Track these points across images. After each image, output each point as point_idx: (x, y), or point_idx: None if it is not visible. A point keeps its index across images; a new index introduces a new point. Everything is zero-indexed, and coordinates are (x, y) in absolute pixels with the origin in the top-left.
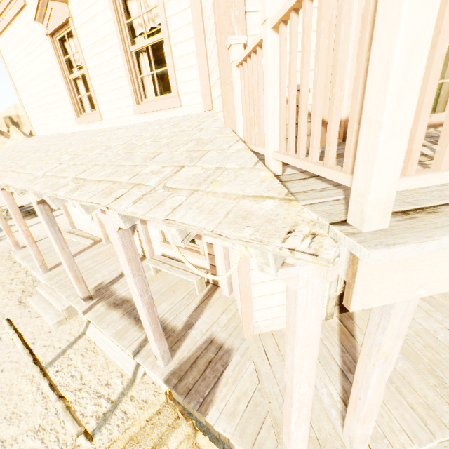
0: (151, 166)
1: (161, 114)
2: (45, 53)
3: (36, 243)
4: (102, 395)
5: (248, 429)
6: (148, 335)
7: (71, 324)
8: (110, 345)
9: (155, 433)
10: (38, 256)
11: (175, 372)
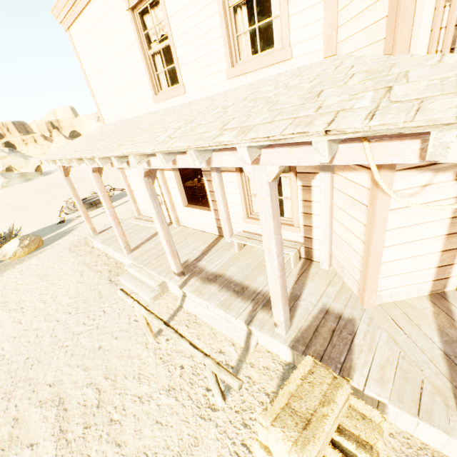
0: (330, 99)
1: (262, 73)
2: (123, 31)
3: (110, 229)
4: (219, 361)
5: (405, 395)
6: (273, 301)
7: (166, 299)
8: (213, 317)
9: (316, 390)
10: (123, 237)
11: (298, 340)
